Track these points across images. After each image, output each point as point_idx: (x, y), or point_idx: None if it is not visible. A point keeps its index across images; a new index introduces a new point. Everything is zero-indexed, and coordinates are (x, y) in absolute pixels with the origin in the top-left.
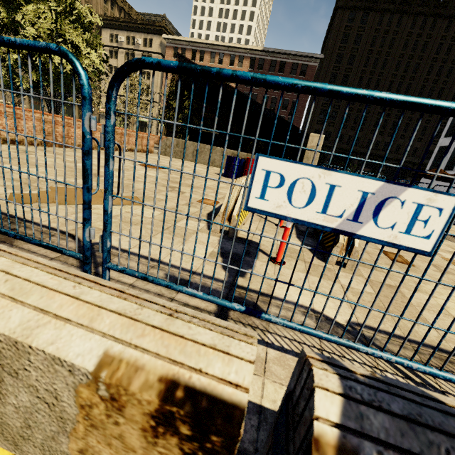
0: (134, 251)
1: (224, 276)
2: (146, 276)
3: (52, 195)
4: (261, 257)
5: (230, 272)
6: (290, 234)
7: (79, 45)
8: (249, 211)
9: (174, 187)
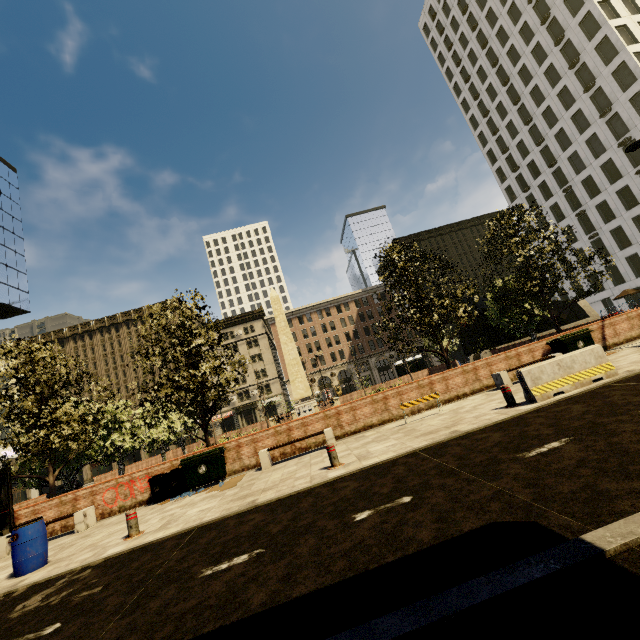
0: None
1: None
2: None
3: None
4: None
5: None
6: None
7: None
8: None
9: None
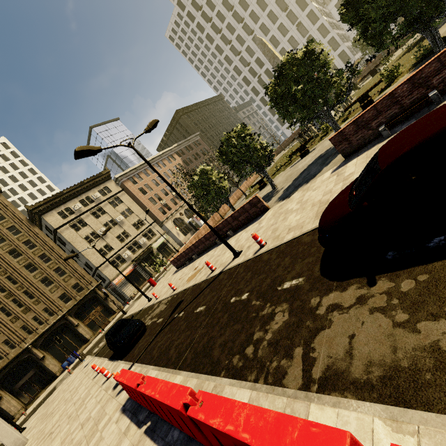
0: None
1: None
2: None
3: None
4: None
5: None
6: None
7: None
8: None
9: None
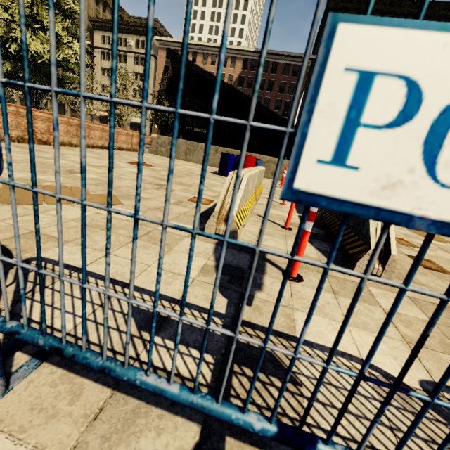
0: (91, 269)
1: (222, 305)
2: (61, 345)
3: (0, 193)
4: (271, 270)
5: (231, 298)
6: (415, 266)
7: (59, 33)
8: (298, 202)
9: (162, 184)
